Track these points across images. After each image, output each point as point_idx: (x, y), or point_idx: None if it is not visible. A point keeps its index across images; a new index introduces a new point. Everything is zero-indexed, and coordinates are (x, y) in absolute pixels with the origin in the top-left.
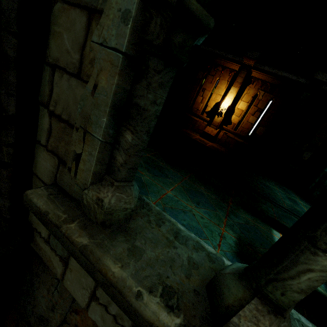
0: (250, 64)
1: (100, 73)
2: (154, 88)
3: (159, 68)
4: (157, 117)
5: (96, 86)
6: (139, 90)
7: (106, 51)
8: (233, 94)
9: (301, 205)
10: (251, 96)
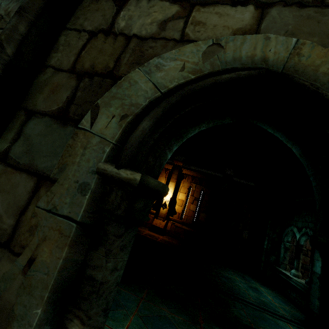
0: (179, 165)
1: (42, 244)
2: (114, 253)
3: (120, 232)
4: (118, 284)
5: (32, 260)
6: (95, 259)
7: (55, 219)
8: (172, 187)
9: (264, 293)
10: (187, 188)
